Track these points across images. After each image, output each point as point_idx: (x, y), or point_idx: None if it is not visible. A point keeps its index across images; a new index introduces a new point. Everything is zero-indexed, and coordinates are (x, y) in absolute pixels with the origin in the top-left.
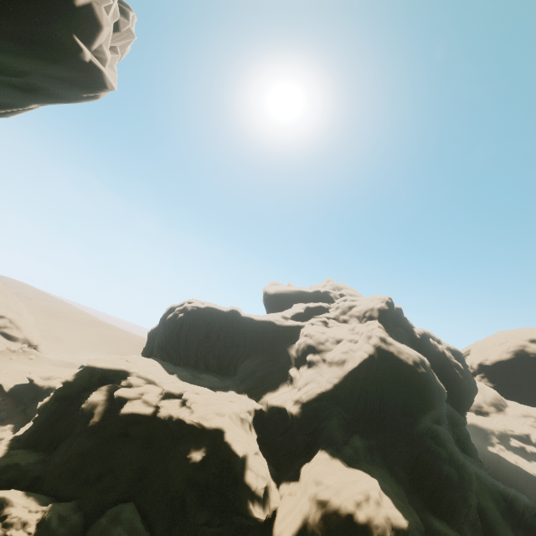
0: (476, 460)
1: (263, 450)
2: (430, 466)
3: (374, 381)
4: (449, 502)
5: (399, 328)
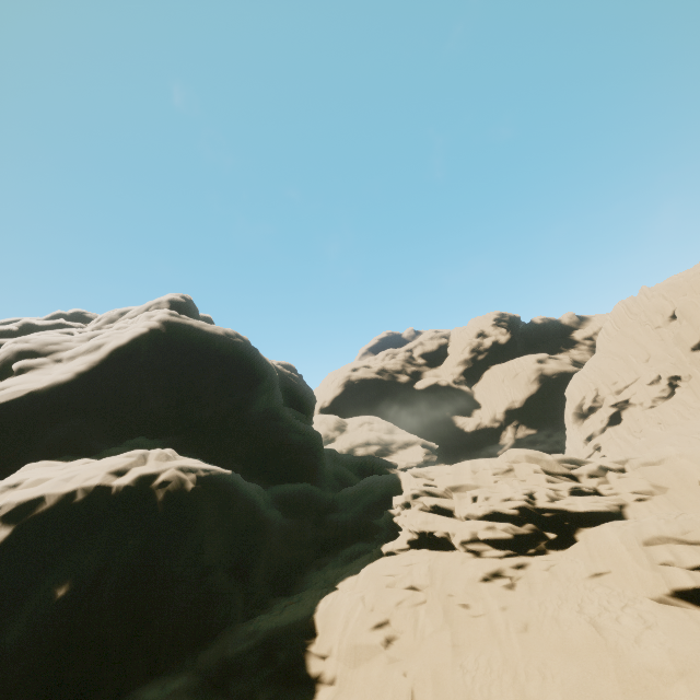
0: None
1: None
2: (269, 441)
3: (166, 362)
4: (297, 463)
5: None
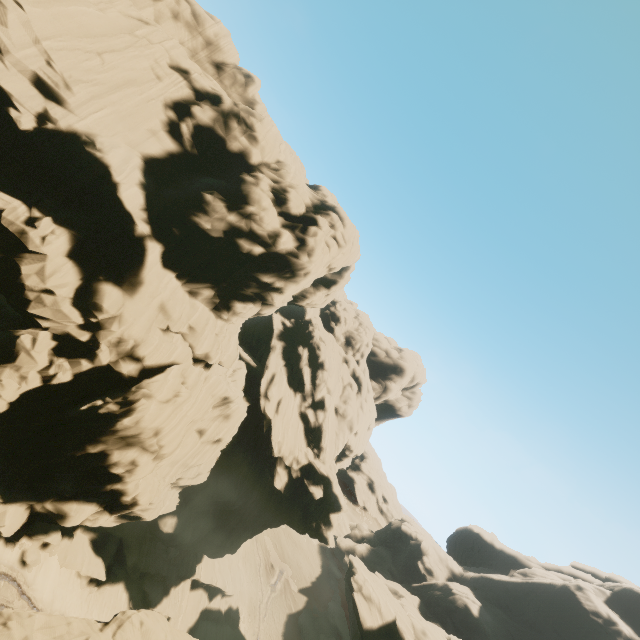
0: None
1: None
2: None
3: (544, 600)
4: None
5: None
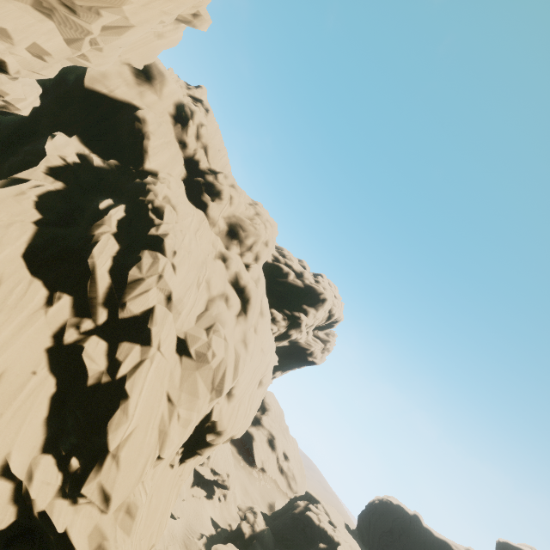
0: None
1: None
2: None
3: None
4: None
5: None
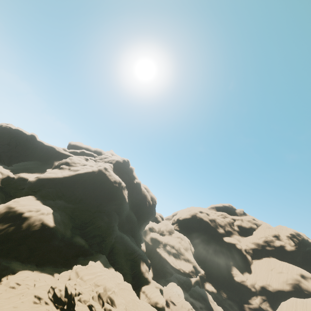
0: (137, 241)
1: (0, 193)
2: (95, 222)
3: (89, 182)
4: (93, 234)
5: (124, 173)
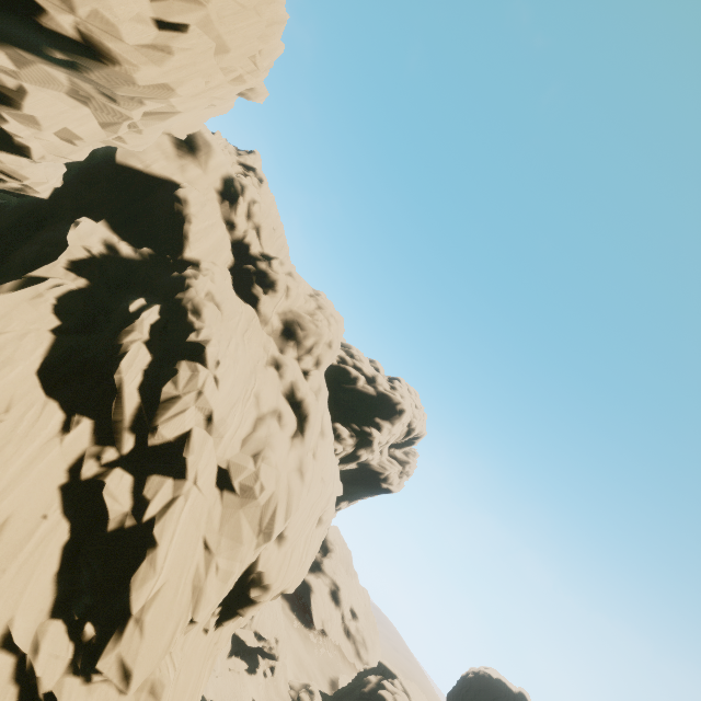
0: None
1: None
2: None
3: None
4: None
5: None
